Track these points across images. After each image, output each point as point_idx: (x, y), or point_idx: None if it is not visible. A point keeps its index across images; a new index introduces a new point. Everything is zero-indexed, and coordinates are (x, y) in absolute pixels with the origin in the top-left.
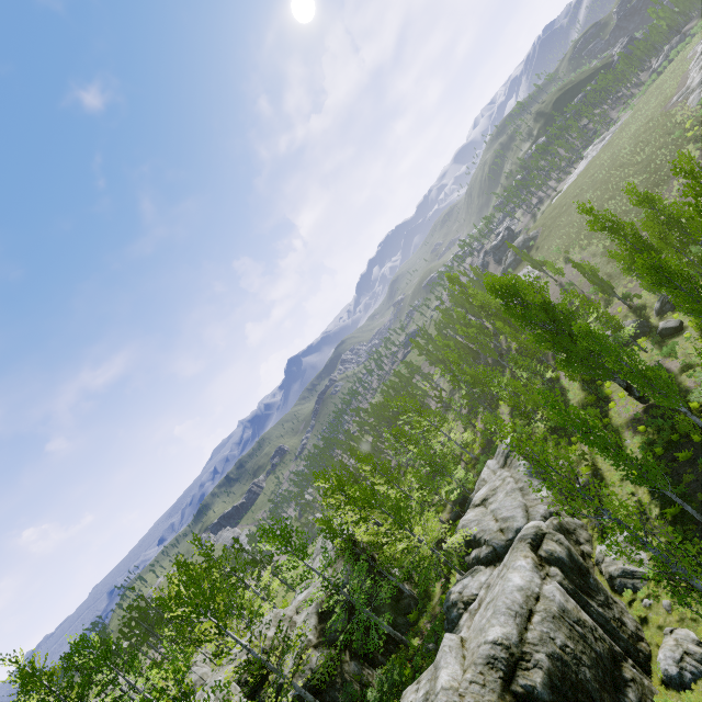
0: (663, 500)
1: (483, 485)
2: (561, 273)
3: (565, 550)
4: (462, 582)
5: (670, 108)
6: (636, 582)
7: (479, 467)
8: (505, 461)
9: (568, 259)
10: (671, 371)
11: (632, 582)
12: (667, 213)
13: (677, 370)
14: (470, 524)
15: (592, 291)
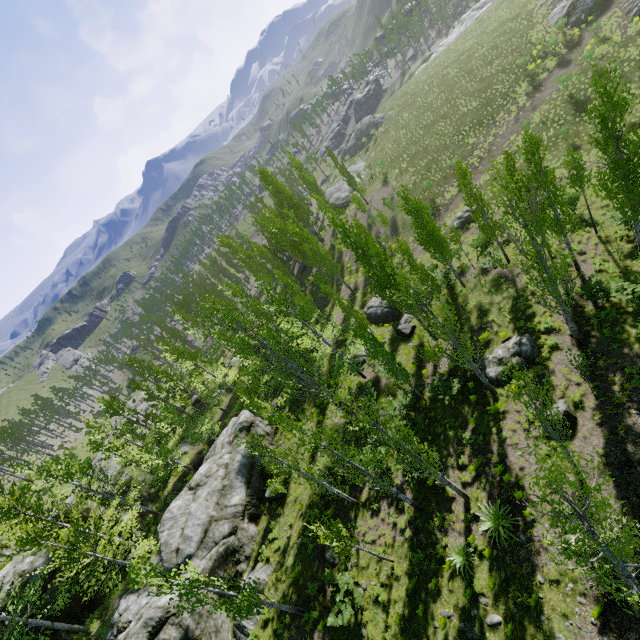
0: (299, 550)
1: (212, 455)
2: (363, 209)
3: (182, 632)
4: (128, 602)
5: (537, 11)
6: (242, 637)
7: (236, 408)
8: (233, 438)
9: (386, 180)
10: (381, 386)
11: (240, 636)
12: (431, 225)
13: (384, 388)
14: (166, 524)
15: (384, 238)
